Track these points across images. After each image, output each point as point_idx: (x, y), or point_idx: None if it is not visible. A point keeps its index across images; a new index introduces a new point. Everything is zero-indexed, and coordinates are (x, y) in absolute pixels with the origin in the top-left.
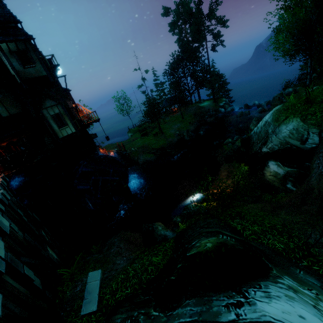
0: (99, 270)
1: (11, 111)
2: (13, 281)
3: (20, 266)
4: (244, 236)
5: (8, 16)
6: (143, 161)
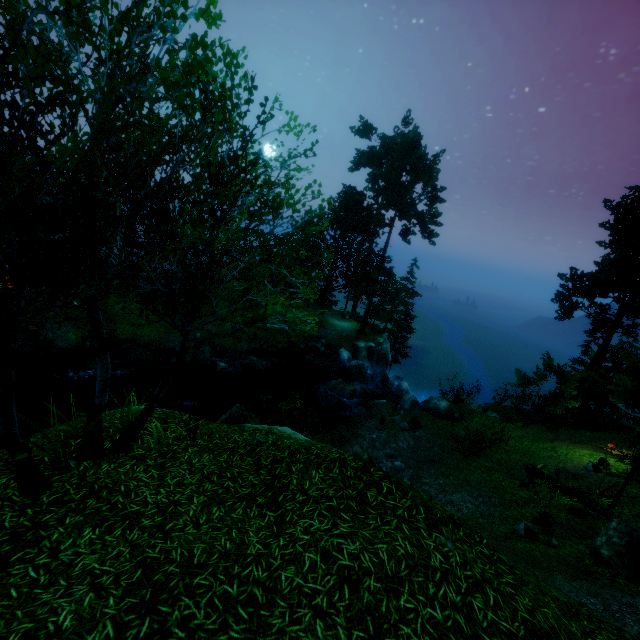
0: None
1: None
2: None
3: None
4: None
5: None
6: (49, 338)
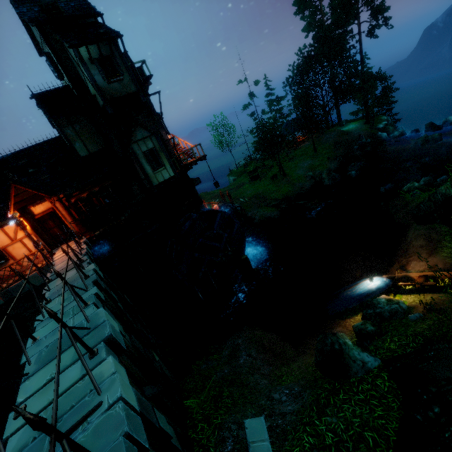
0: (261, 417)
1: (91, 149)
2: (153, 451)
3: (151, 411)
4: None
5: (86, 9)
6: (260, 218)
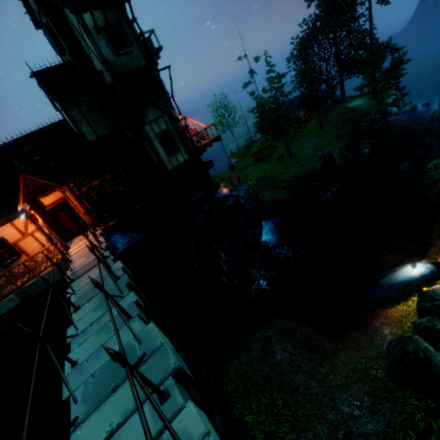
0: None
1: (99, 132)
2: None
3: None
4: None
5: None
6: (270, 201)
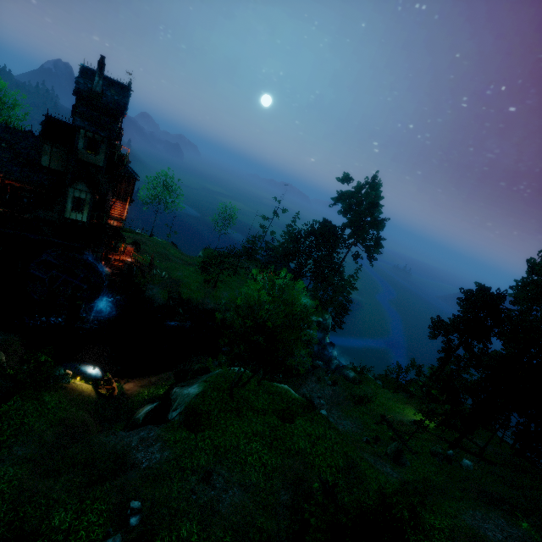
0: None
1: (53, 165)
2: None
3: None
4: None
5: (121, 106)
6: (151, 295)
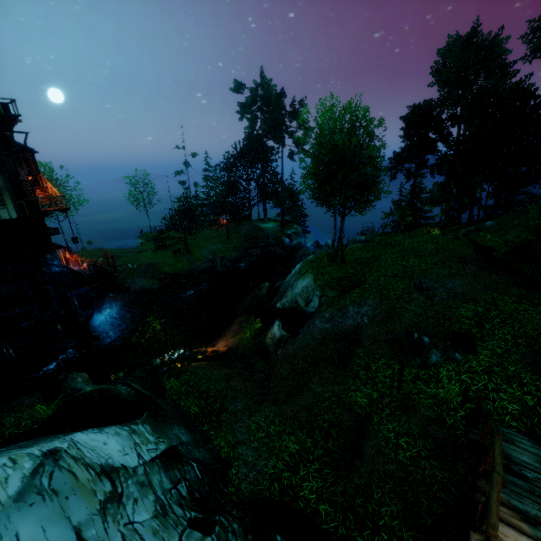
0: None
1: None
2: None
3: None
4: (166, 396)
5: None
6: (139, 288)
